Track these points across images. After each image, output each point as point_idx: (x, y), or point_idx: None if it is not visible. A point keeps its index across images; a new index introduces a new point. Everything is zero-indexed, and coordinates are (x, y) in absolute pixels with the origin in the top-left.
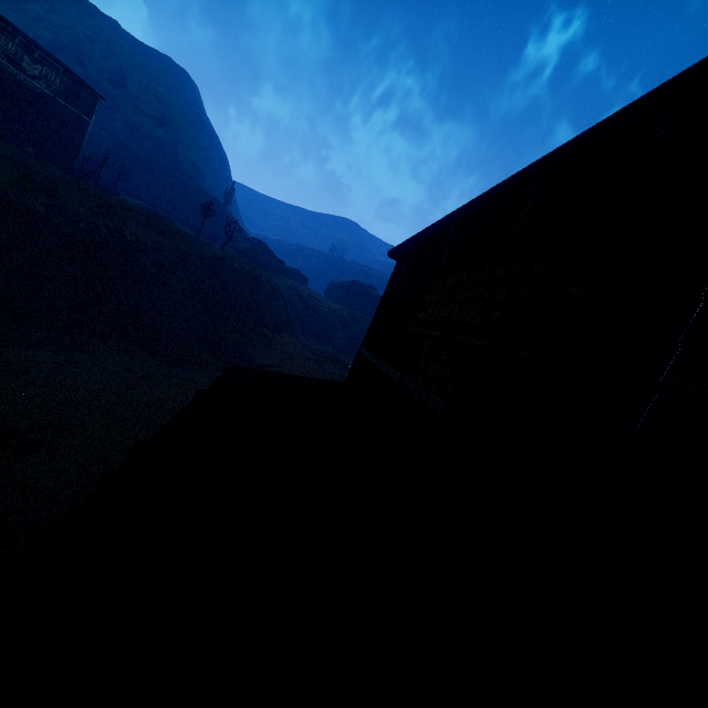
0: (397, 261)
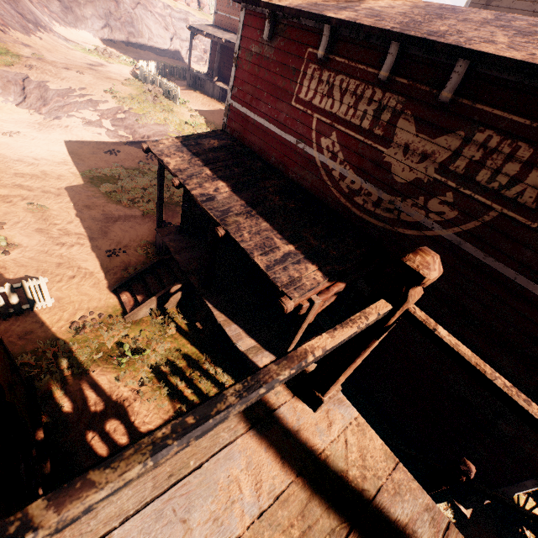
0: (243, 8)
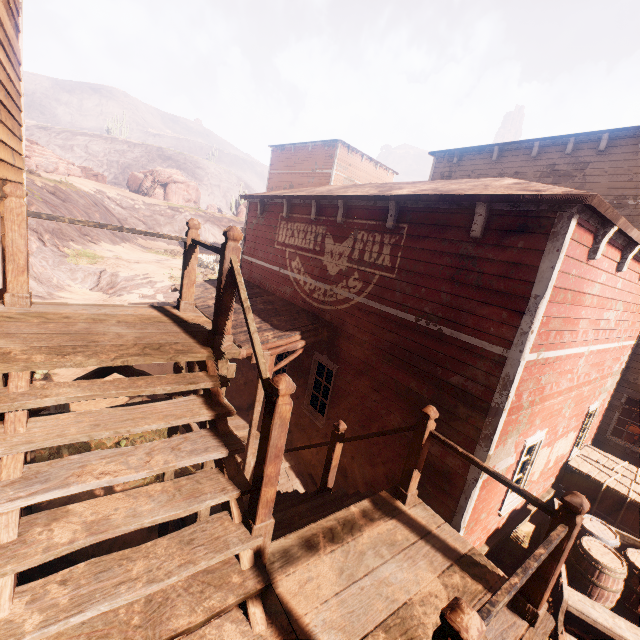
0: (248, 201)
